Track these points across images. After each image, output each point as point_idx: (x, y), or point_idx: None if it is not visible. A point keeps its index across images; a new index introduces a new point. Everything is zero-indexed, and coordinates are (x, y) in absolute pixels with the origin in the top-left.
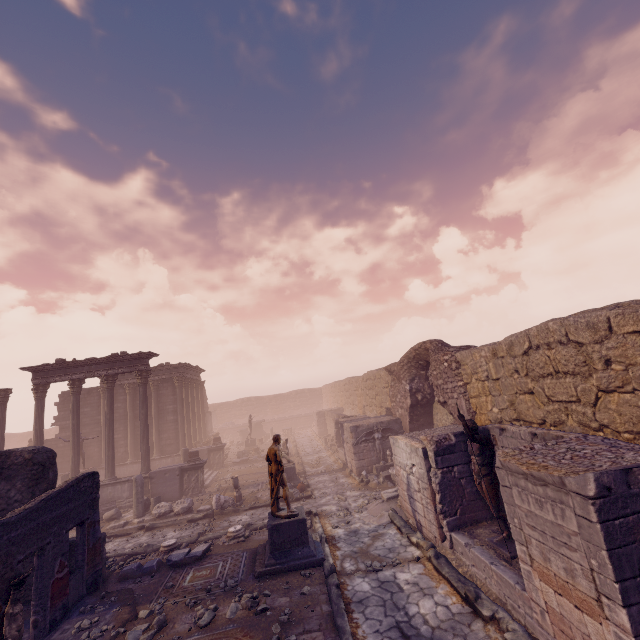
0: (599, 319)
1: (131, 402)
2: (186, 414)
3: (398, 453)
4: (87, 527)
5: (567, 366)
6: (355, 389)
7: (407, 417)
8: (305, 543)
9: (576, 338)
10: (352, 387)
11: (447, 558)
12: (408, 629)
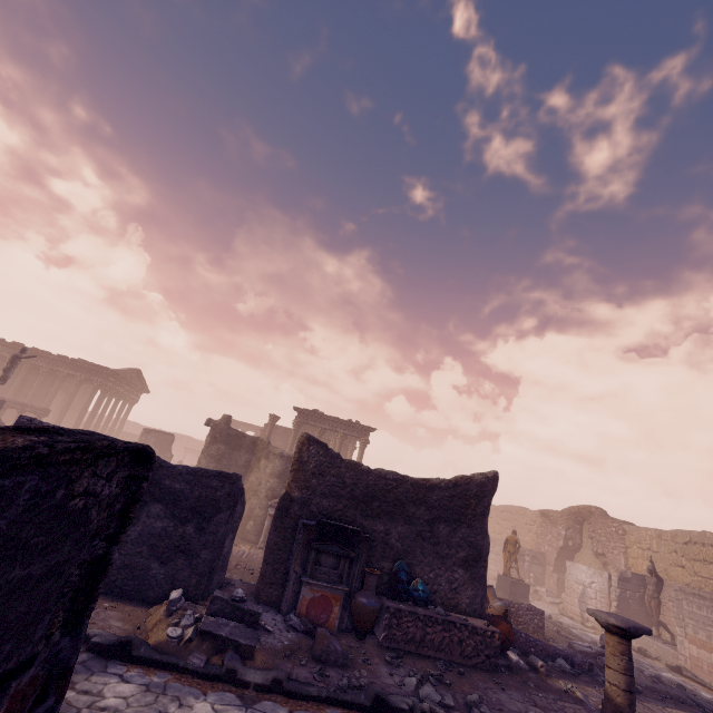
0: None
1: None
2: None
3: (575, 573)
4: None
5: (712, 559)
6: None
7: (555, 554)
8: (527, 599)
9: None
10: None
11: None
12: None
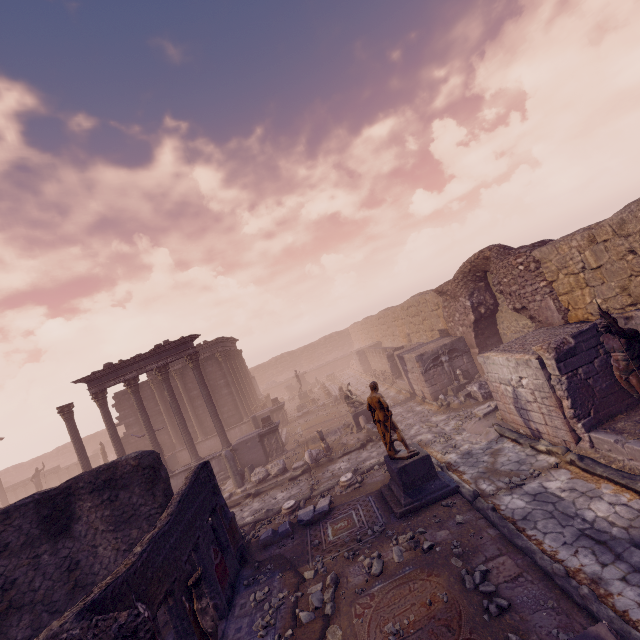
0: None
1: (183, 387)
2: (237, 385)
3: (494, 370)
4: (219, 512)
5: None
6: (393, 320)
7: (472, 333)
8: (434, 476)
9: None
10: (389, 319)
11: (591, 458)
12: (598, 535)
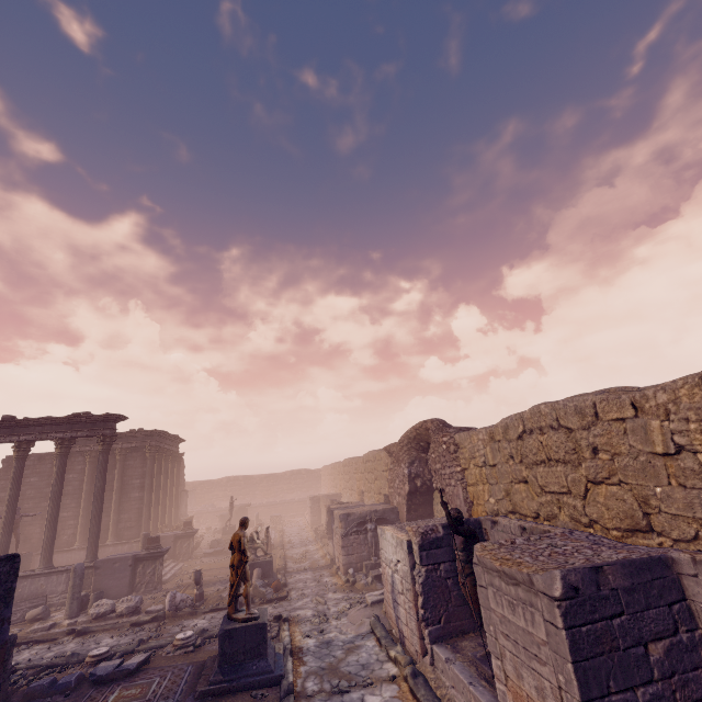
0: (586, 404)
1: (90, 473)
2: (155, 491)
3: (385, 546)
4: None
5: (558, 453)
6: (355, 472)
7: (404, 506)
8: (262, 655)
9: (566, 423)
10: (352, 469)
11: (426, 677)
12: None
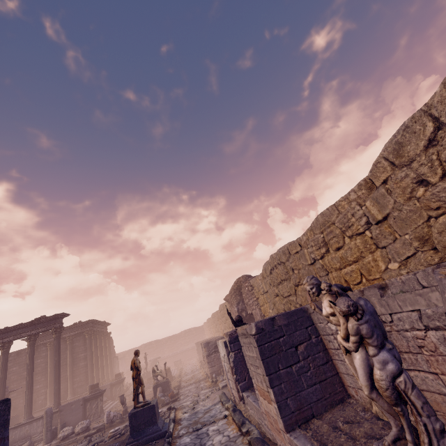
0: (285, 248)
1: (51, 356)
2: (95, 359)
3: (220, 351)
4: None
5: (283, 276)
6: (217, 319)
7: None
8: (154, 422)
9: (281, 260)
10: (216, 319)
11: (241, 410)
12: None
